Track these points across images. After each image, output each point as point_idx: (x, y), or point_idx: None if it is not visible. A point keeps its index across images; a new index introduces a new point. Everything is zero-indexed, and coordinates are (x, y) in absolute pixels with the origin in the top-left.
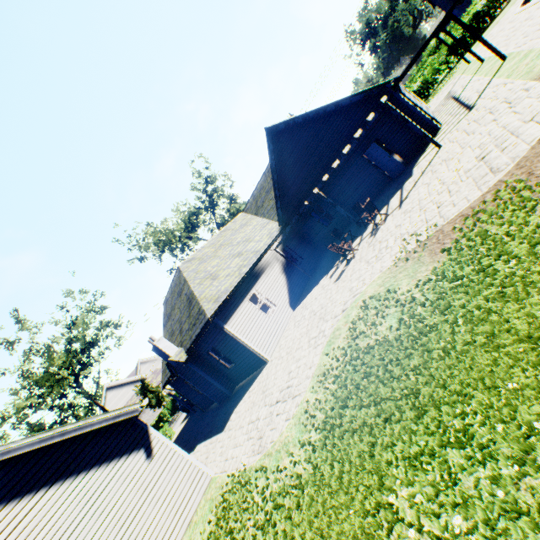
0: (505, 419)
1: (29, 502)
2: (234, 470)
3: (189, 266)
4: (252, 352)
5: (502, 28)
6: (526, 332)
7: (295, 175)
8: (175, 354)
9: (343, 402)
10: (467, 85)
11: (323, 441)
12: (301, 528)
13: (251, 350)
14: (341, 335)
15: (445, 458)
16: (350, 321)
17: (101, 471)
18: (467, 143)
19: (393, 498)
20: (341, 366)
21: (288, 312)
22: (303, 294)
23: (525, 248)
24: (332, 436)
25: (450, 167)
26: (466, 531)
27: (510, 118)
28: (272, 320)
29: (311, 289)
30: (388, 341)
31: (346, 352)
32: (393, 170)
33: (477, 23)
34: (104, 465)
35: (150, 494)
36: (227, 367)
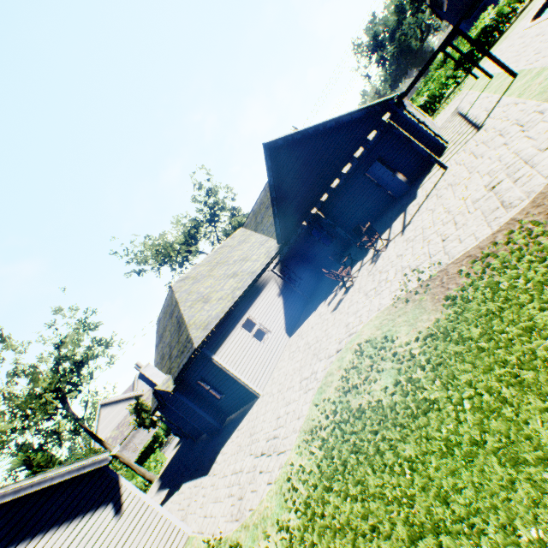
0: None
1: None
2: (211, 535)
3: (182, 285)
4: (242, 385)
5: (511, 43)
6: None
7: (295, 193)
8: (162, 383)
9: (328, 481)
10: (475, 102)
11: (302, 532)
12: None
13: (241, 383)
14: (333, 383)
15: None
16: (344, 366)
17: (60, 532)
18: (475, 167)
19: None
20: (330, 426)
21: (283, 339)
22: (300, 319)
23: (547, 317)
24: (311, 530)
25: (457, 194)
26: None
27: (522, 143)
28: (265, 348)
29: (309, 315)
30: (382, 408)
31: (336, 408)
32: (397, 189)
33: (485, 37)
34: (64, 525)
35: None
36: (217, 398)
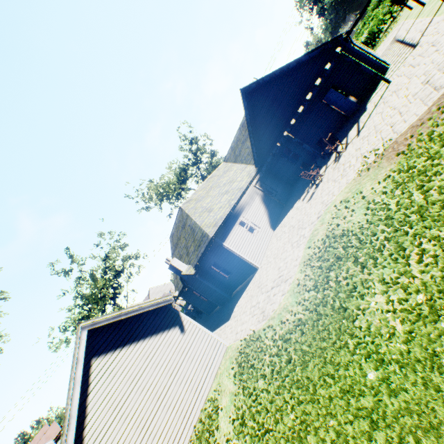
0: None
1: (112, 356)
2: (245, 336)
3: (188, 205)
4: (245, 262)
5: None
6: None
7: (266, 125)
8: (185, 270)
9: (328, 268)
10: (410, 28)
11: (315, 295)
12: (307, 343)
13: (244, 260)
14: (319, 233)
15: (409, 271)
16: (325, 222)
17: (153, 339)
18: (413, 73)
19: (373, 303)
20: (322, 251)
21: (269, 232)
22: (280, 218)
23: None
24: (322, 290)
25: (400, 95)
26: (426, 299)
27: None
28: (257, 238)
29: (287, 213)
30: (359, 223)
31: (325, 241)
32: (349, 109)
33: None
34: (154, 336)
35: (186, 355)
36: (226, 277)
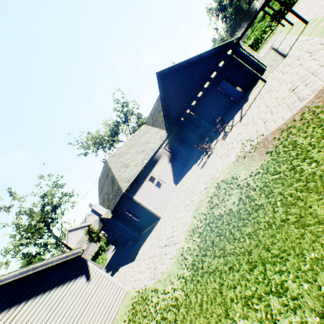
0: (310, 280)
1: (15, 311)
2: (140, 288)
3: (112, 159)
4: (151, 212)
5: (305, 2)
6: (323, 217)
7: (175, 101)
8: (105, 214)
9: (204, 251)
10: (282, 41)
11: (191, 277)
12: None
13: (150, 211)
14: (203, 205)
15: (269, 302)
16: (209, 196)
17: (59, 290)
18: (282, 79)
19: None
20: (203, 226)
21: (172, 187)
22: (182, 175)
23: (322, 155)
24: (196, 275)
25: (272, 95)
26: None
27: (310, 63)
28: (163, 192)
29: (187, 172)
30: (232, 212)
31: (206, 217)
32: (236, 96)
33: None
34: (60, 286)
35: (89, 302)
36: (136, 221)
